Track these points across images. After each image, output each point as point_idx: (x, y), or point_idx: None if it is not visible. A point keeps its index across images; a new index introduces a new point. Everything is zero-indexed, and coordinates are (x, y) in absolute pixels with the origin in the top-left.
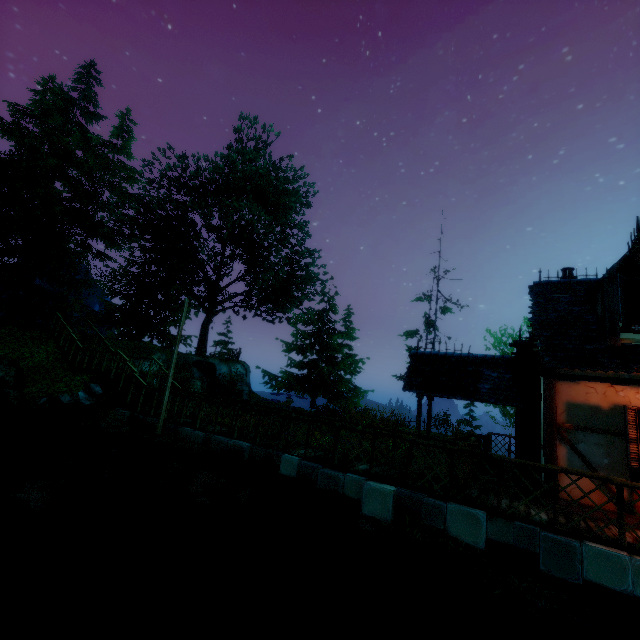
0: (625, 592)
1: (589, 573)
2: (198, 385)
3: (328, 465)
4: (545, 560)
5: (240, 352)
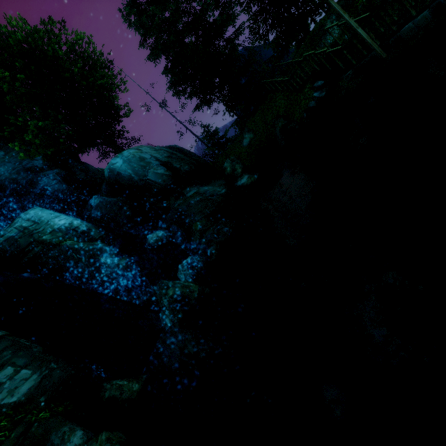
0: None
1: None
2: None
3: None
4: None
5: None
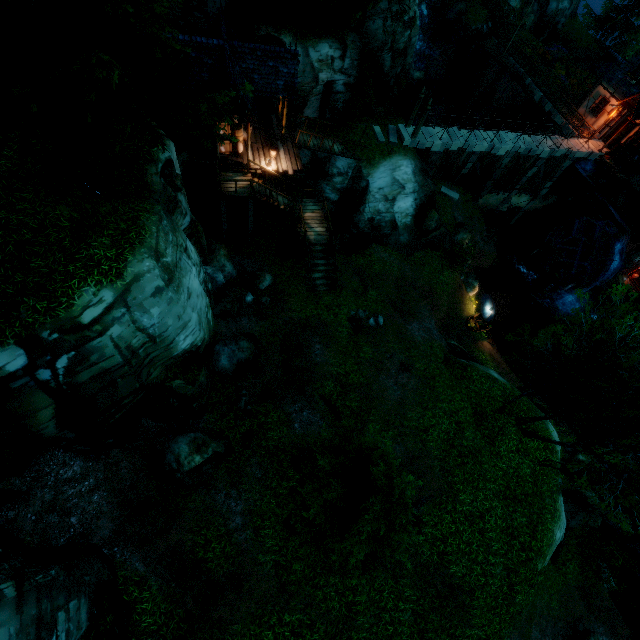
0: (557, 123)
1: (555, 119)
2: (531, 20)
3: (535, 85)
4: (552, 116)
5: None
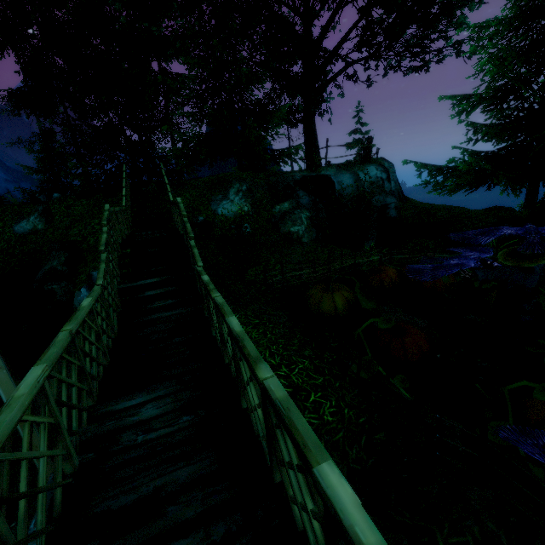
0: None
1: None
2: (303, 218)
3: None
4: None
5: (370, 144)
